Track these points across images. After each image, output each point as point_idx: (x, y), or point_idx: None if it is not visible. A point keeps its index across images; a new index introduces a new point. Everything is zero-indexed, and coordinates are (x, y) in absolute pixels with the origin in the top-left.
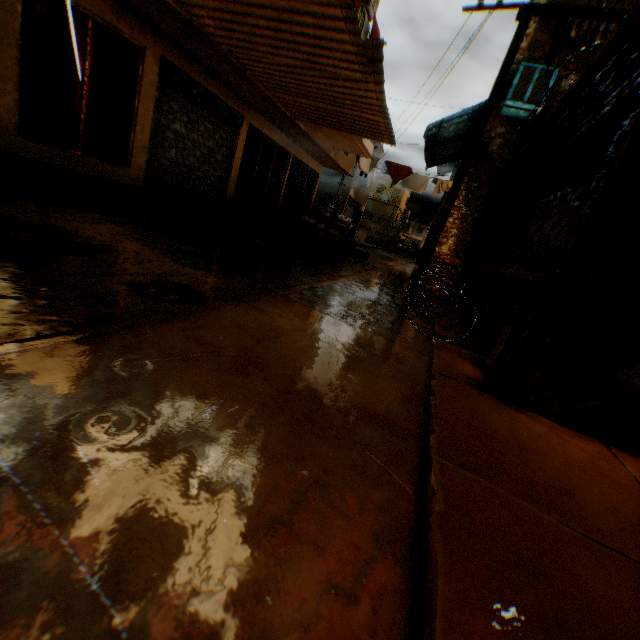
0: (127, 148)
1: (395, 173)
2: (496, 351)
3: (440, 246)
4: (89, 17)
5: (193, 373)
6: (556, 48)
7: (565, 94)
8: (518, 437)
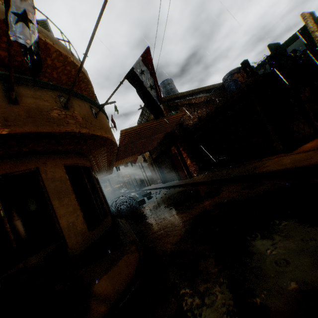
0: (102, 208)
1: (132, 161)
2: (279, 148)
3: (187, 163)
4: (79, 165)
5: (316, 158)
6: (170, 107)
7: (209, 112)
8: (310, 146)
